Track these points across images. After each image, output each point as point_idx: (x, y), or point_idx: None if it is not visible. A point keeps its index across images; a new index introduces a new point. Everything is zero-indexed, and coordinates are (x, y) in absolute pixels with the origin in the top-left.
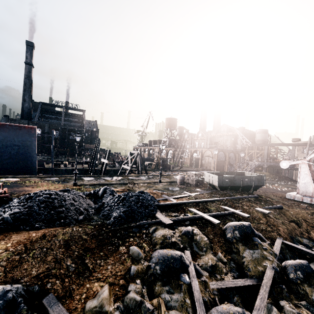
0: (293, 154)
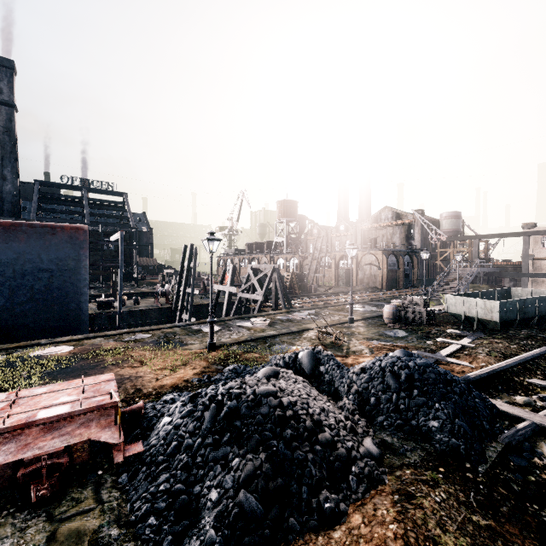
0: (527, 251)
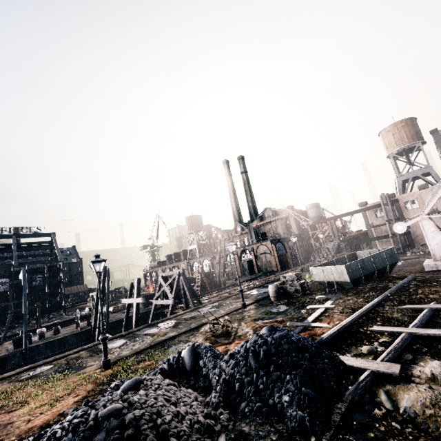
0: (367, 222)
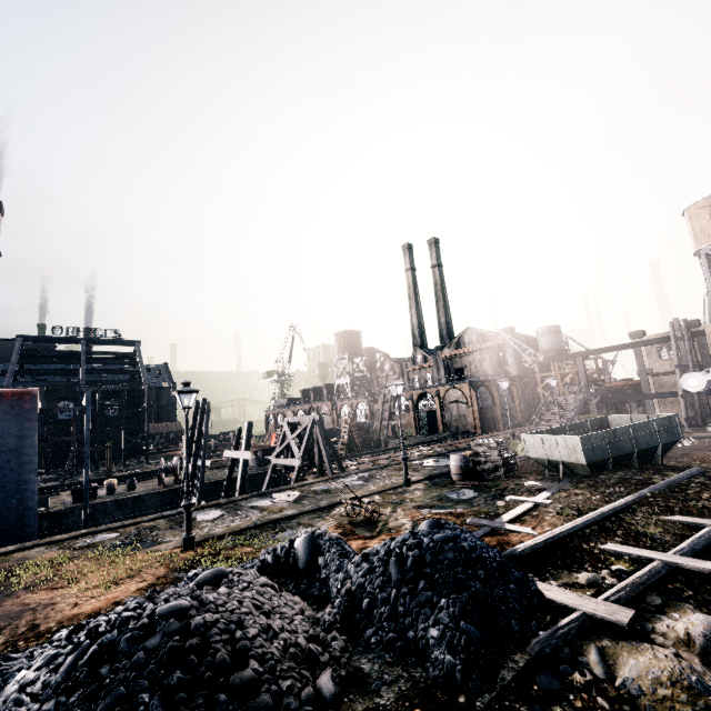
0: (642, 365)
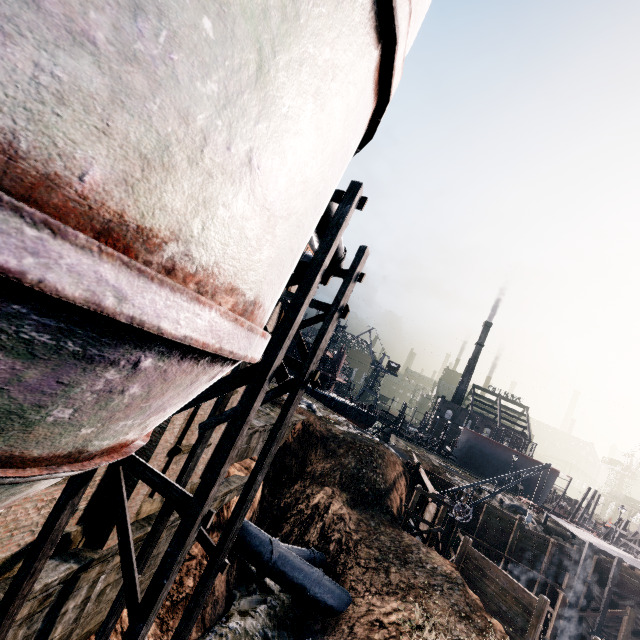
0: None
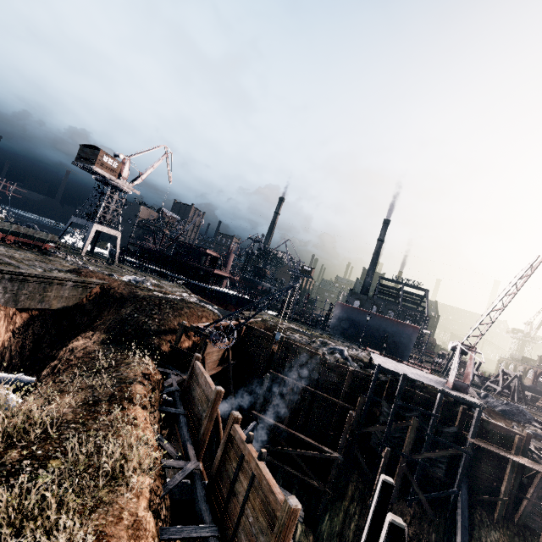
0: None
